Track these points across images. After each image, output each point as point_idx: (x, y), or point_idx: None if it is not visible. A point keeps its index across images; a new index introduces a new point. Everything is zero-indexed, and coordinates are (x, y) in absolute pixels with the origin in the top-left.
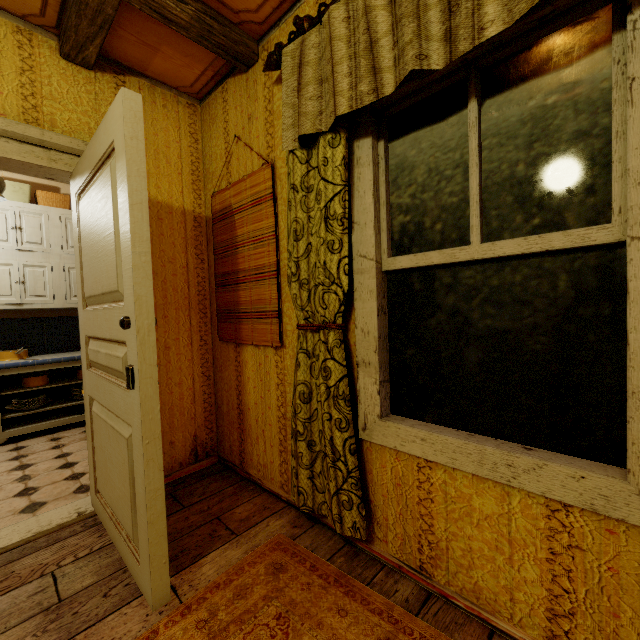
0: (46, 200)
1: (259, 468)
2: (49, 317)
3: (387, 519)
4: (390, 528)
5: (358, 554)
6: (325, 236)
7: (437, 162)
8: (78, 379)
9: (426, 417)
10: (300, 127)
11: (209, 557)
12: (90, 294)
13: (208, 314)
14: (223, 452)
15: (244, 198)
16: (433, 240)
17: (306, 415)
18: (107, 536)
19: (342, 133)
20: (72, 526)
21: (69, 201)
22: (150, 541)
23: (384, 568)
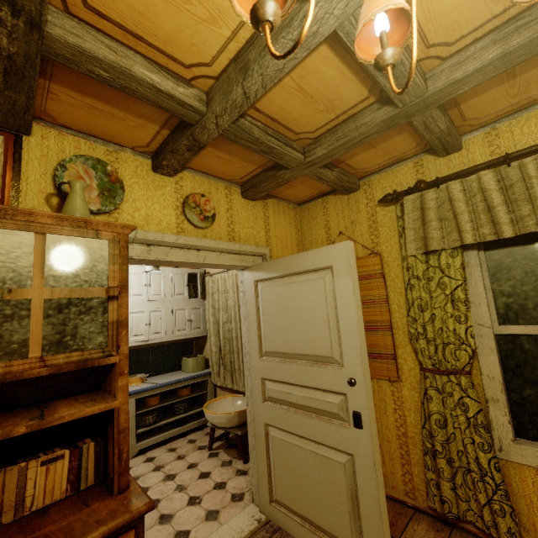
0: None
1: None
2: (153, 346)
3: (534, 525)
4: None
5: None
6: (452, 312)
7: (532, 268)
8: (178, 396)
9: None
10: (429, 246)
11: None
12: (277, 351)
13: None
14: None
15: None
16: (537, 317)
17: (443, 438)
18: None
19: (458, 249)
20: (258, 532)
21: None
22: None
23: None
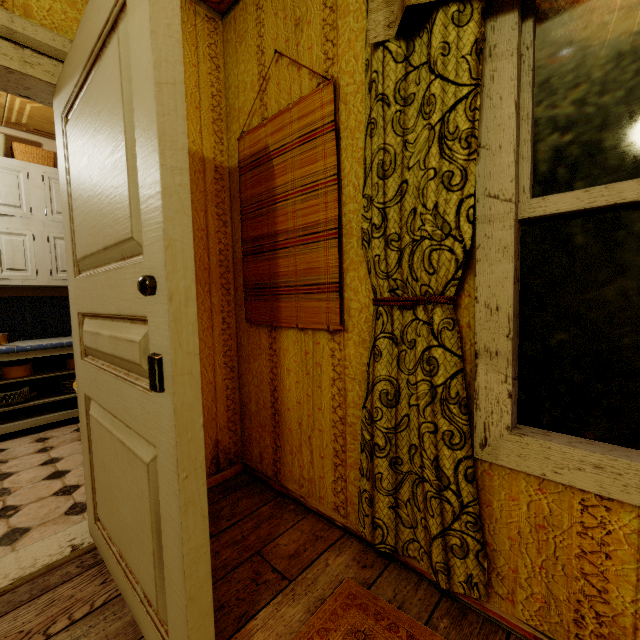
0: (25, 155)
1: (302, 483)
2: (32, 296)
3: (516, 571)
4: (521, 584)
5: (465, 613)
6: (438, 165)
7: (636, 41)
8: (68, 369)
9: (585, 431)
10: None
11: (259, 619)
12: (85, 253)
13: (231, 291)
14: (250, 459)
15: (288, 134)
16: (619, 166)
17: (390, 423)
18: (113, 583)
19: (475, 2)
20: (64, 566)
21: (53, 158)
22: (190, 627)
23: (510, 638)
